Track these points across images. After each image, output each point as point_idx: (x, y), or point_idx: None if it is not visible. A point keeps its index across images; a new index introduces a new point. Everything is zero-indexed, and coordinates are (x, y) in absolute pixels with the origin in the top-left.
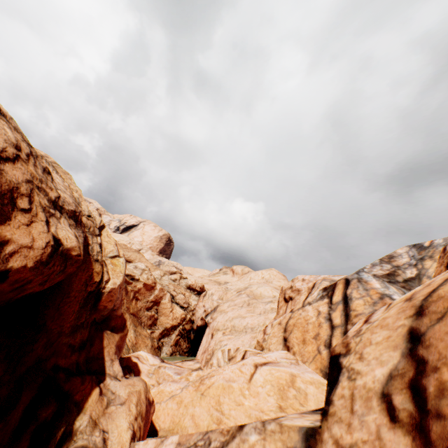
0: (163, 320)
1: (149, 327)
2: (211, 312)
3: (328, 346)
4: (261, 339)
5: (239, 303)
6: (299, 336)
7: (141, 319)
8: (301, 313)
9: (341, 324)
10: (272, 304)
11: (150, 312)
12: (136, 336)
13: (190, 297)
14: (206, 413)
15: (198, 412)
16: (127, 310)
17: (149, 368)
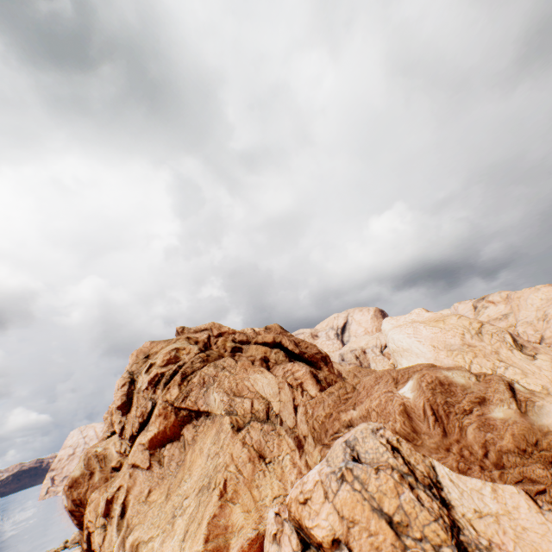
0: None
1: None
2: (540, 341)
3: None
4: None
5: None
6: None
7: None
8: None
9: None
10: None
11: None
12: None
13: None
14: None
15: None
16: None
17: None
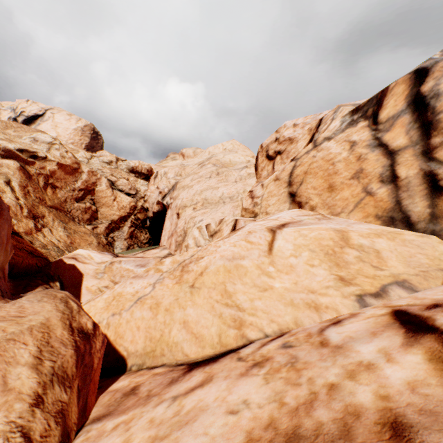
0: (106, 212)
1: (88, 223)
2: (169, 192)
3: (391, 180)
4: (249, 205)
5: (205, 174)
6: (320, 184)
7: (72, 214)
8: (315, 156)
9: (411, 144)
10: (248, 169)
11: (82, 204)
12: (69, 234)
13: (136, 182)
14: (210, 314)
15: (193, 316)
16: (41, 202)
17: (96, 268)
